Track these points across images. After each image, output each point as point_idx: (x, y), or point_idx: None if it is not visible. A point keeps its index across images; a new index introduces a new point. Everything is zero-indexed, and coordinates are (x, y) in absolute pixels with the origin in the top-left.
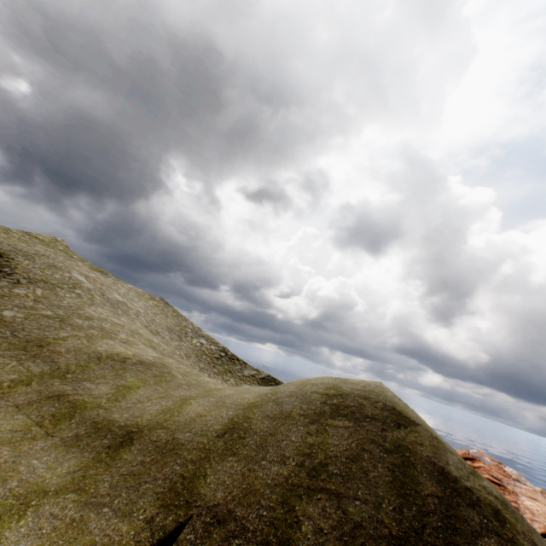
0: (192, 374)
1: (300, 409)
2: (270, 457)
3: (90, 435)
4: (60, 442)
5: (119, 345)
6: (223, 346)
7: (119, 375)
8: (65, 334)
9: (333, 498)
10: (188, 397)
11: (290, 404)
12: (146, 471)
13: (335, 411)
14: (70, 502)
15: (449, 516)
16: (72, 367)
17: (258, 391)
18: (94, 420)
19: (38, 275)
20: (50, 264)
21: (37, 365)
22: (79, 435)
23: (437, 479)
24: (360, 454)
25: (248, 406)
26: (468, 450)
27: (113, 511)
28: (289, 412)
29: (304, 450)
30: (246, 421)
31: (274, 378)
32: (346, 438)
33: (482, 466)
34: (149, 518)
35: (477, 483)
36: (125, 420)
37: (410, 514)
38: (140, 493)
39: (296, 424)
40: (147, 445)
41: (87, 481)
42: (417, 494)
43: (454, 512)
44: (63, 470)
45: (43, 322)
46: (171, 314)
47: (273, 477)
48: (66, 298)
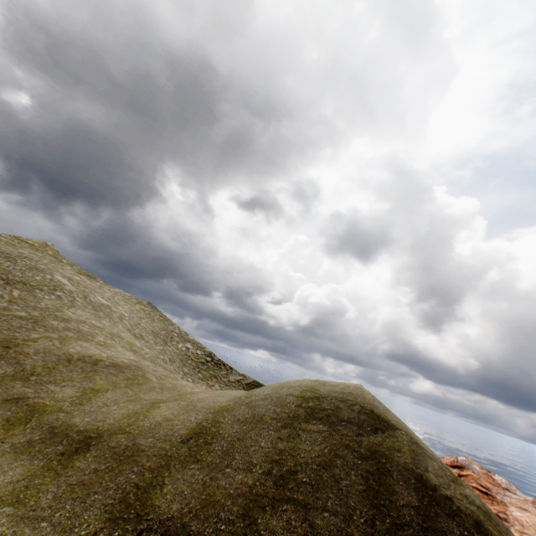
0: (168, 378)
1: (273, 413)
2: (235, 464)
3: (45, 441)
4: (9, 448)
5: (94, 348)
6: (209, 351)
7: (88, 378)
8: (36, 336)
9: (299, 510)
10: (158, 400)
11: (263, 408)
12: (98, 480)
13: (310, 415)
14: (4, 516)
15: (426, 529)
16: (39, 369)
17: (234, 394)
18: (52, 424)
19: (18, 276)
20: (32, 266)
21: (0, 367)
22: (32, 441)
23: (414, 487)
24: (333, 460)
25: (219, 410)
26: (457, 457)
27: (51, 526)
28: (262, 416)
29: (273, 456)
30: (214, 425)
31: (260, 383)
32: (319, 444)
33: (470, 474)
34: (92, 534)
35: (458, 492)
36: (86, 424)
37: (383, 527)
38: (86, 505)
39: (267, 428)
40: (104, 452)
41: (29, 492)
42: (392, 504)
43: (431, 524)
44: (5, 479)
45: (15, 322)
46: (158, 318)
47: (236, 486)
48: (44, 299)
